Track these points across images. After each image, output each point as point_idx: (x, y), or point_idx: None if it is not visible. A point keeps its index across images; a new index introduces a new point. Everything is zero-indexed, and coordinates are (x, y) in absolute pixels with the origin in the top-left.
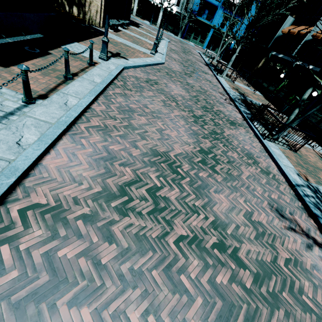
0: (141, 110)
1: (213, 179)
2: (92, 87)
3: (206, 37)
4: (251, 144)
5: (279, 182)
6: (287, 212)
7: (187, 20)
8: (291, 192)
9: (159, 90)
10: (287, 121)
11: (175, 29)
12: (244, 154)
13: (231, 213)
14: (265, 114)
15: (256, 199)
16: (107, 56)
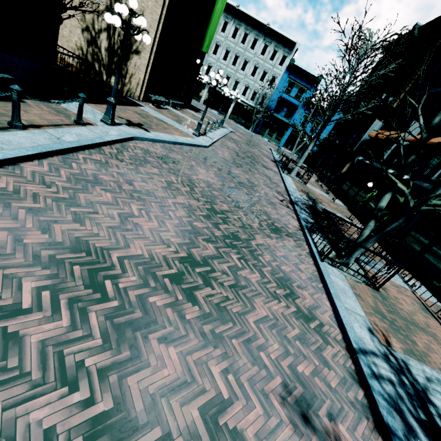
0: (115, 185)
1: (175, 313)
2: (48, 143)
3: (283, 135)
4: (297, 264)
5: (327, 339)
6: (321, 412)
7: (262, 115)
8: (348, 365)
9: (173, 170)
10: (359, 237)
11: (247, 123)
12: (275, 278)
13: (172, 396)
14: (341, 228)
15: (257, 371)
16: (113, 120)
